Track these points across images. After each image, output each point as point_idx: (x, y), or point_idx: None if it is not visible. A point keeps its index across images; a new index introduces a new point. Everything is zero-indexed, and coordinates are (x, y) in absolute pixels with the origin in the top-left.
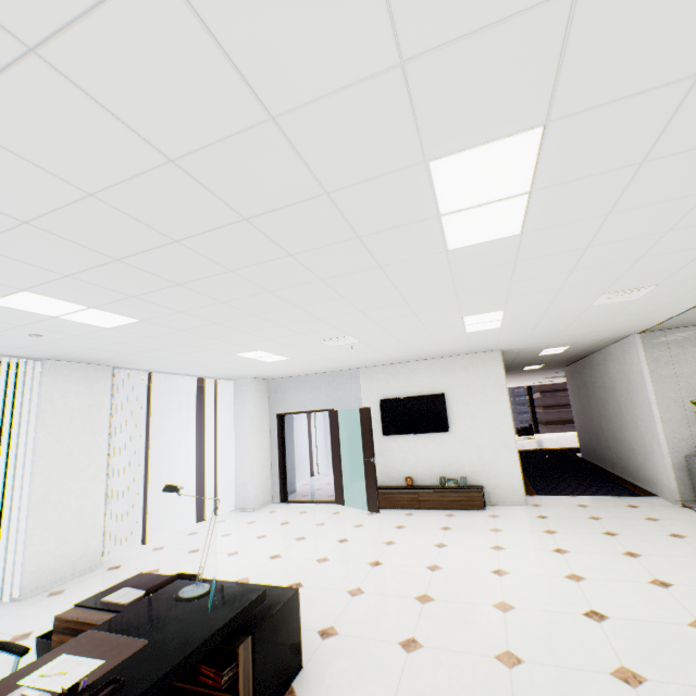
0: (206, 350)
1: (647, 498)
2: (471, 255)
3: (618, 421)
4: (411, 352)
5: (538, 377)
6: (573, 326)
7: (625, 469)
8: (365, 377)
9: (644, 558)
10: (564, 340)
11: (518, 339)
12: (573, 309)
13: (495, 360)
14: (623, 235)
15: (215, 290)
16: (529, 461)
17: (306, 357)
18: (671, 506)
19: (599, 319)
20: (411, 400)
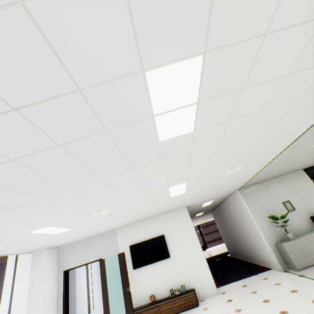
0: (4, 232)
1: (268, 271)
2: (171, 145)
3: (241, 233)
4: (144, 214)
5: (201, 219)
6: (215, 188)
7: (252, 257)
8: (120, 233)
9: (290, 313)
10: (211, 197)
11: (193, 199)
12: (215, 178)
13: (184, 211)
14: (234, 134)
15: (1, 179)
16: (209, 265)
17: (82, 226)
18: (280, 273)
19: (224, 183)
20: (147, 242)
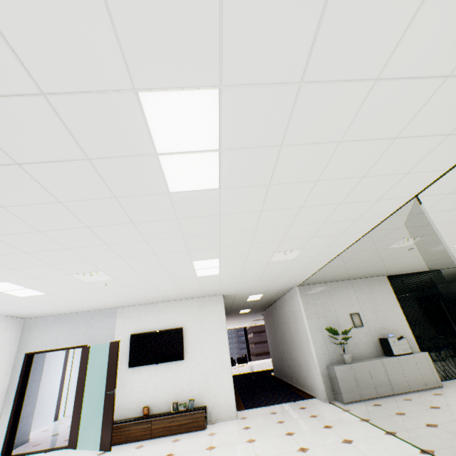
0: None
1: (310, 400)
2: (188, 201)
3: (292, 345)
4: (159, 293)
5: (250, 320)
6: (263, 277)
7: (298, 380)
8: (122, 315)
9: (311, 451)
10: (260, 289)
11: (232, 286)
12: (261, 262)
13: (219, 301)
14: (280, 205)
15: None
16: (243, 382)
17: (62, 292)
18: (323, 403)
19: (276, 272)
20: (157, 334)
